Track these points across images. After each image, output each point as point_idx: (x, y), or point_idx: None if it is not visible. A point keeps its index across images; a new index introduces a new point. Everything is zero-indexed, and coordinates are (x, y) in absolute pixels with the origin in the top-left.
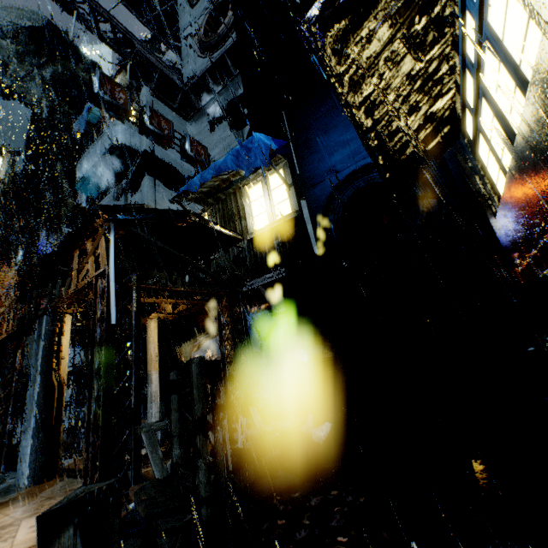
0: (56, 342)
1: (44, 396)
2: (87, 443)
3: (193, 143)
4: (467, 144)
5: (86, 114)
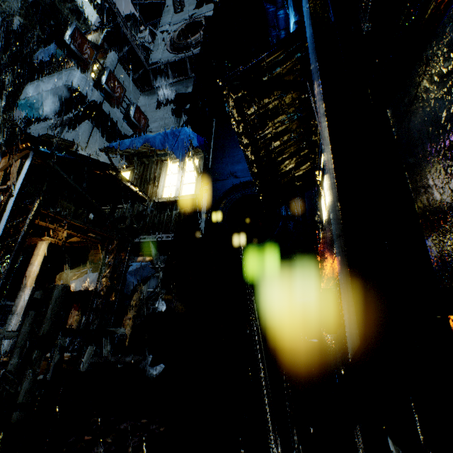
0: None
1: None
2: None
3: (137, 111)
4: (317, 192)
5: (53, 48)
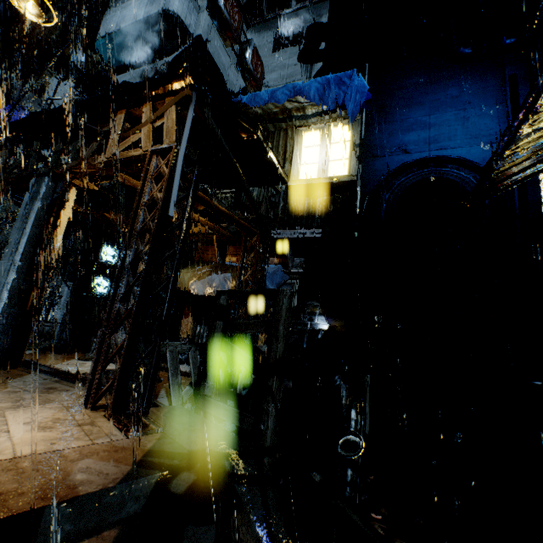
0: (54, 214)
1: (27, 271)
2: (101, 343)
3: (254, 54)
4: None
5: None
